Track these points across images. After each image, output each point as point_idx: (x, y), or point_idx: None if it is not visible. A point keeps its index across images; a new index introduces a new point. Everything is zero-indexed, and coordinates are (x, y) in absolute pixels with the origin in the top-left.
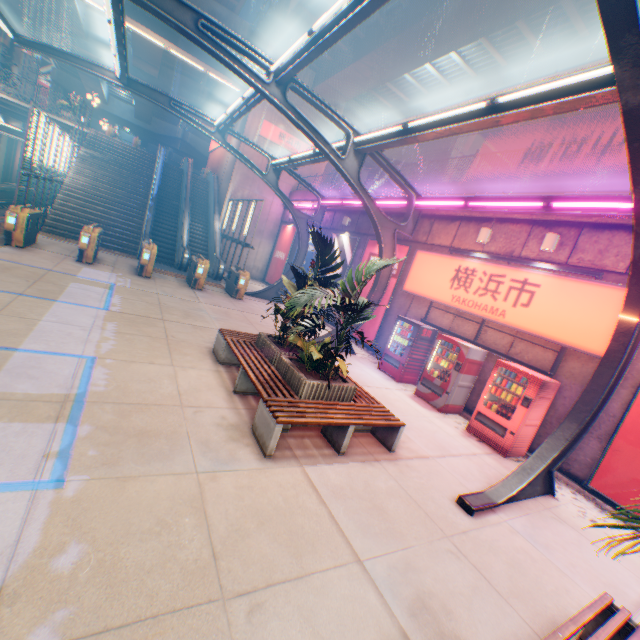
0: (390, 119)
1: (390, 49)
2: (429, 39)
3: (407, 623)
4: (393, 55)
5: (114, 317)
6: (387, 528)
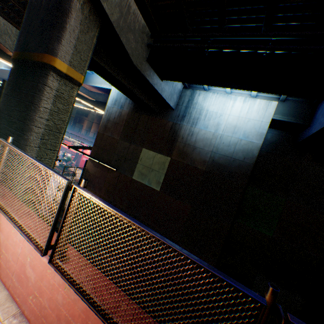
0: None
1: None
2: None
3: None
4: None
5: None
6: None
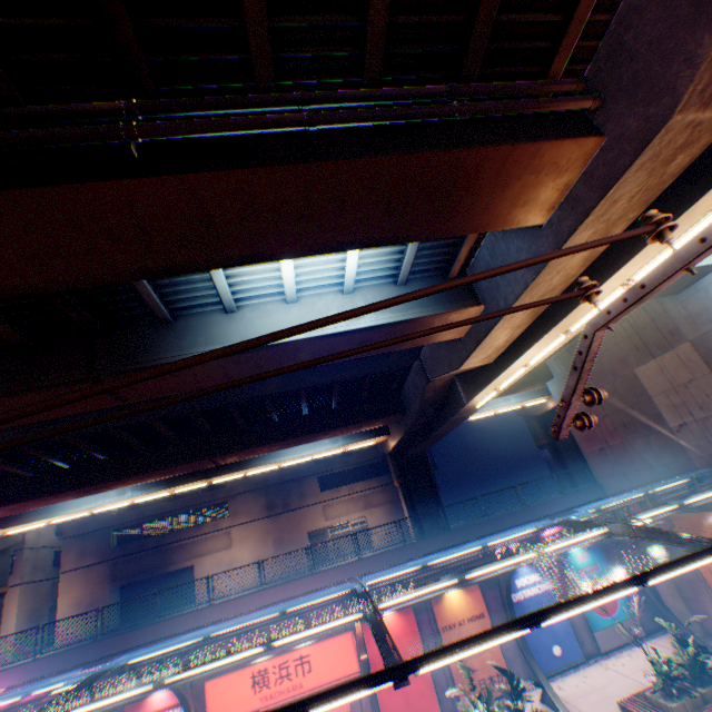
0: (4, 522)
1: (53, 496)
2: (105, 486)
3: None
4: (54, 497)
5: None
6: None
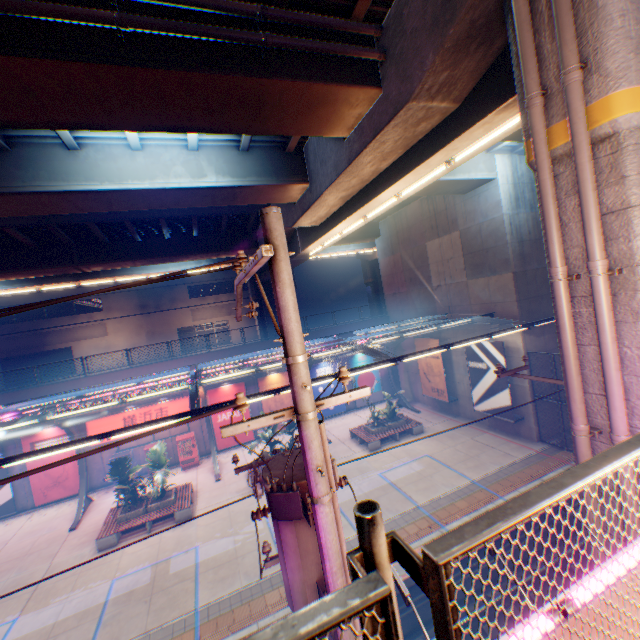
0: None
1: None
2: None
3: (240, 493)
4: None
5: (39, 606)
6: (222, 494)
